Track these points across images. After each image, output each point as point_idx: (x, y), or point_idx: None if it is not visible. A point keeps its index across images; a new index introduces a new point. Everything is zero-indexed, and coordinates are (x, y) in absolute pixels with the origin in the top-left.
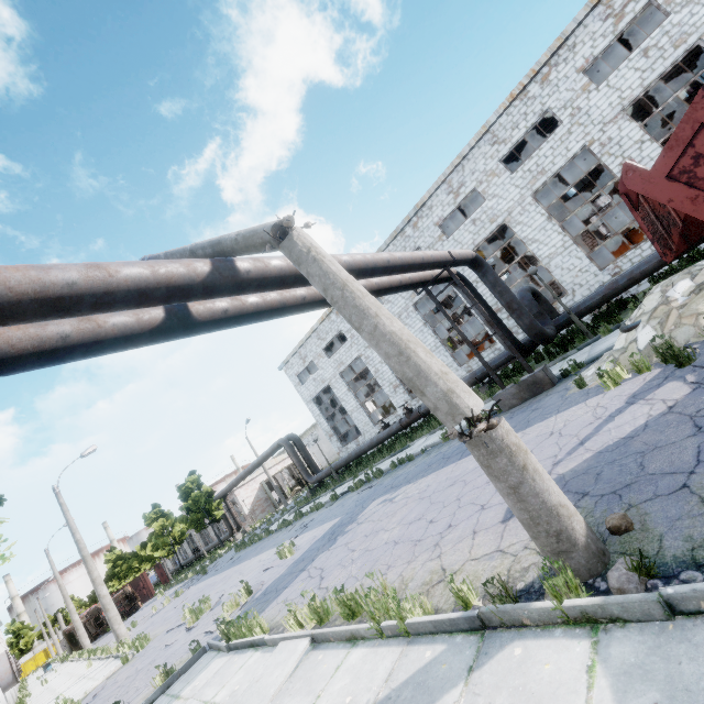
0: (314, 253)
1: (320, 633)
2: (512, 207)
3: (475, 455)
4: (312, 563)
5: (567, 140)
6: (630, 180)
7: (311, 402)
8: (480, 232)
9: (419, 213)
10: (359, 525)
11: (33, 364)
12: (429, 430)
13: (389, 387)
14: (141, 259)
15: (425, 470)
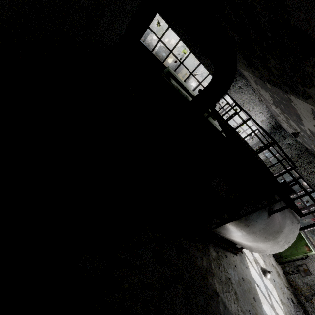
0: None
1: None
2: None
3: None
4: None
5: None
6: (297, 203)
7: None
8: None
9: None
10: None
11: None
12: None
13: None
14: None
15: None
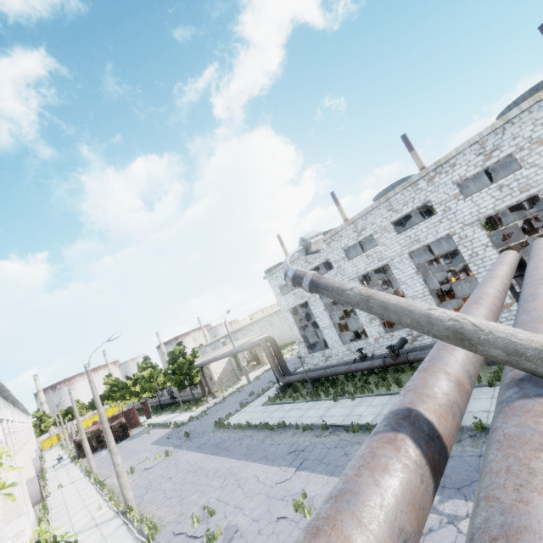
0: None
1: None
2: None
3: None
4: None
5: None
6: None
7: (288, 311)
8: (504, 199)
9: (438, 169)
10: None
11: None
12: None
13: (366, 318)
14: (292, 273)
15: None
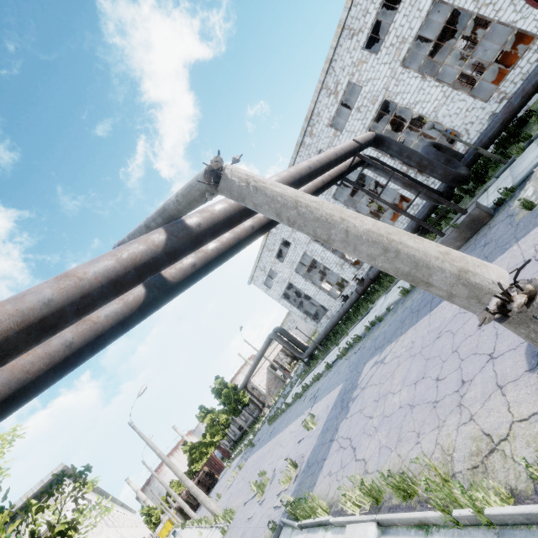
0: (253, 183)
1: (384, 519)
2: (386, 83)
3: (521, 333)
4: (338, 433)
5: (416, 2)
6: None
7: (281, 299)
8: (366, 116)
9: (311, 123)
10: (363, 390)
11: (53, 379)
12: (384, 290)
13: (337, 267)
14: (112, 248)
15: (400, 327)
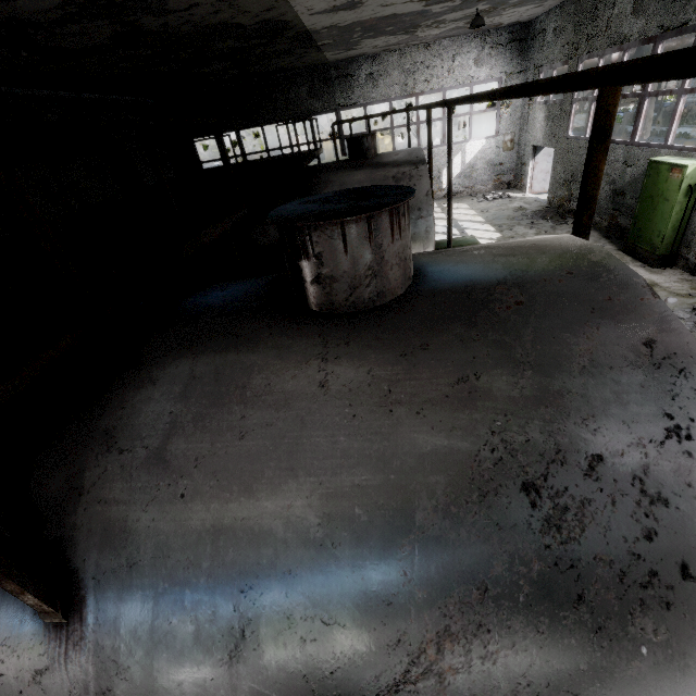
0: None
1: None
2: None
3: None
4: None
5: None
6: None
7: None
8: None
9: None
10: None
11: None
12: None
13: None
14: None
15: None
